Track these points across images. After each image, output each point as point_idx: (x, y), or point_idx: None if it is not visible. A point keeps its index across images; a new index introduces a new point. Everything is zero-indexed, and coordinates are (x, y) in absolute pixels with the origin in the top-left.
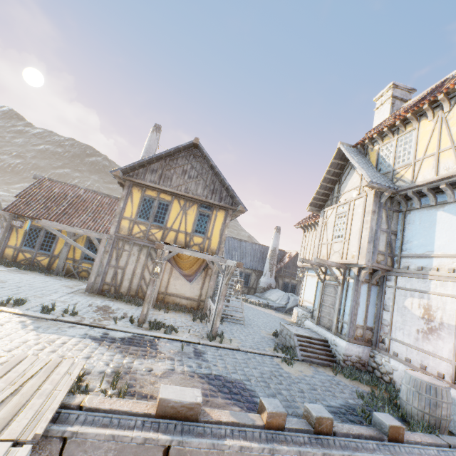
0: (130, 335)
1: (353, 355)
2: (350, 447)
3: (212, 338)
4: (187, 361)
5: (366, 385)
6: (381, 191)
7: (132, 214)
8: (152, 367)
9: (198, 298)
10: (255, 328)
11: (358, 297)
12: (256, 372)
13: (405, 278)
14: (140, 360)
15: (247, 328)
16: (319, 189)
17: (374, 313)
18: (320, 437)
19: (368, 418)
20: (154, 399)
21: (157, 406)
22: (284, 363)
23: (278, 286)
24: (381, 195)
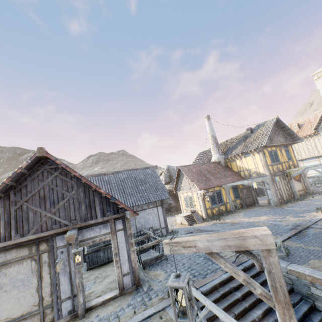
0: None
1: None
2: None
3: None
4: None
5: None
6: None
7: (269, 162)
8: None
9: (303, 189)
10: None
11: None
12: None
13: None
14: None
15: None
16: (318, 121)
17: None
18: None
19: None
20: None
21: None
22: None
23: None
24: None
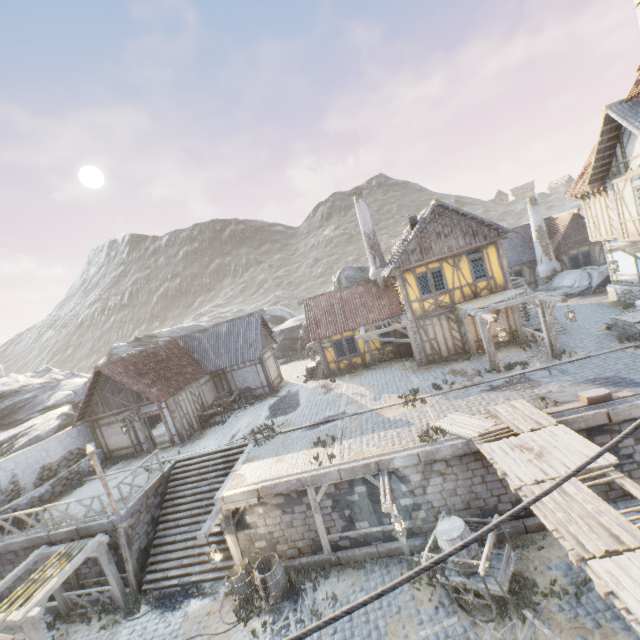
0: (504, 380)
1: None
2: None
3: (560, 357)
4: (563, 379)
5: None
6: None
7: (416, 295)
8: (548, 390)
9: (509, 331)
10: (580, 330)
11: None
12: (620, 366)
13: None
14: (536, 389)
15: (573, 334)
16: (595, 164)
17: None
18: None
19: None
20: (574, 401)
21: (587, 401)
22: (637, 350)
23: (564, 266)
24: None
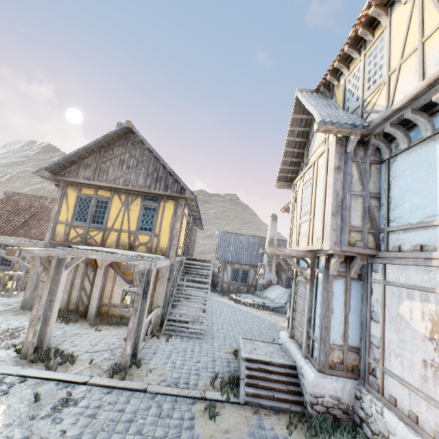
0: None
1: (325, 395)
2: None
3: (114, 371)
4: (15, 428)
5: None
6: (345, 135)
7: (67, 217)
8: None
9: (148, 308)
10: (216, 342)
11: (330, 300)
12: None
13: (398, 267)
14: None
15: (203, 344)
16: (284, 158)
17: (359, 324)
18: None
19: None
20: None
21: None
22: (208, 412)
23: (281, 282)
24: (347, 142)
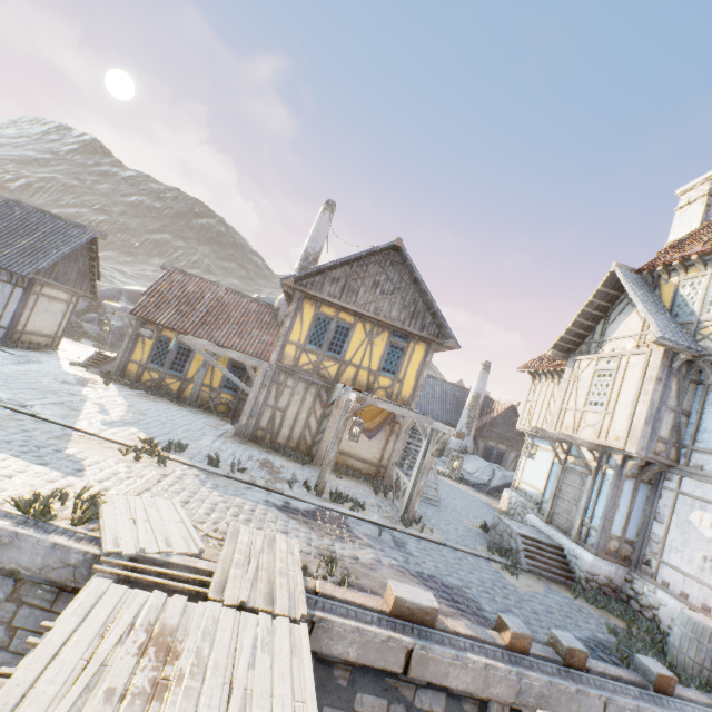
0: (314, 508)
1: (600, 574)
2: (606, 689)
3: (410, 523)
4: (391, 552)
5: (618, 618)
6: (675, 351)
7: (300, 337)
8: (356, 554)
9: (378, 463)
10: (454, 513)
11: (618, 496)
12: (474, 579)
13: (695, 482)
14: (340, 544)
15: (444, 512)
16: (571, 327)
17: (638, 522)
18: (570, 670)
19: (625, 660)
20: (376, 594)
21: (393, 604)
22: (505, 571)
23: (476, 451)
24: (674, 357)
